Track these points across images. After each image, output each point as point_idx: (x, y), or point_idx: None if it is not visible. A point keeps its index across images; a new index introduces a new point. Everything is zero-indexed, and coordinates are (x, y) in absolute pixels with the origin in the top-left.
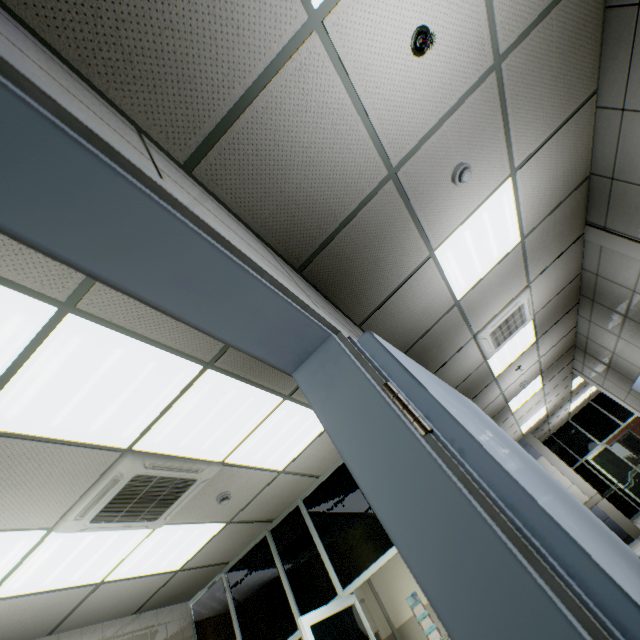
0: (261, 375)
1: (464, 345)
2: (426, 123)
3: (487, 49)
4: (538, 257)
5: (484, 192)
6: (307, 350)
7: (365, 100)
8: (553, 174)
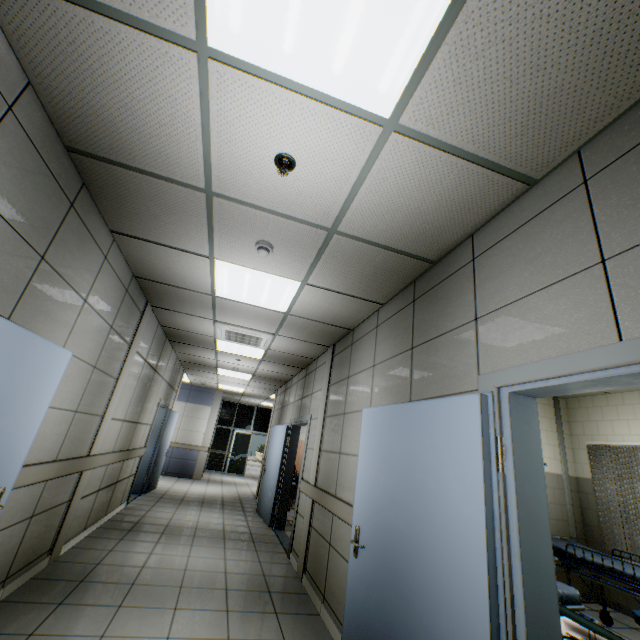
0: None
1: (204, 318)
2: (259, 200)
3: (331, 218)
4: (293, 330)
5: (277, 271)
6: None
7: (216, 137)
8: (331, 308)
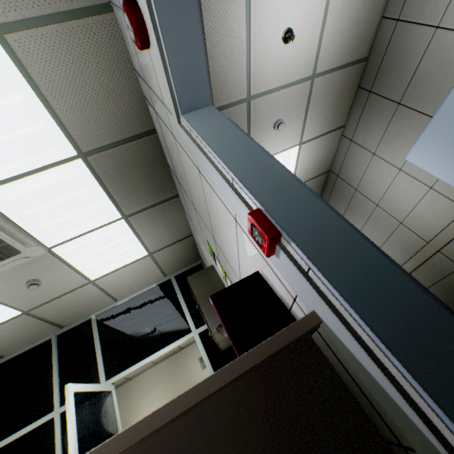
0: (116, 187)
1: None
2: (274, 83)
3: (312, 66)
4: None
5: (285, 145)
6: (197, 104)
7: (252, 45)
8: (316, 158)
